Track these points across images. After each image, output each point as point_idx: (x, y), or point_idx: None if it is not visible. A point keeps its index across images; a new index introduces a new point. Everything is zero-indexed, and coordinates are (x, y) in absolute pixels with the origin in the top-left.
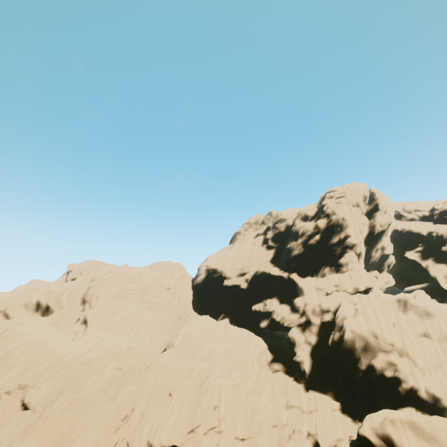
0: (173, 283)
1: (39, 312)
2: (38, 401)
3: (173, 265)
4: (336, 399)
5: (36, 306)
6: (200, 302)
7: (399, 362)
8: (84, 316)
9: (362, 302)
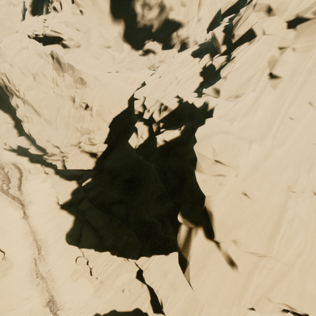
0: None
1: None
2: None
3: None
4: (13, 119)
5: None
6: None
7: (19, 107)
8: None
9: (9, 45)
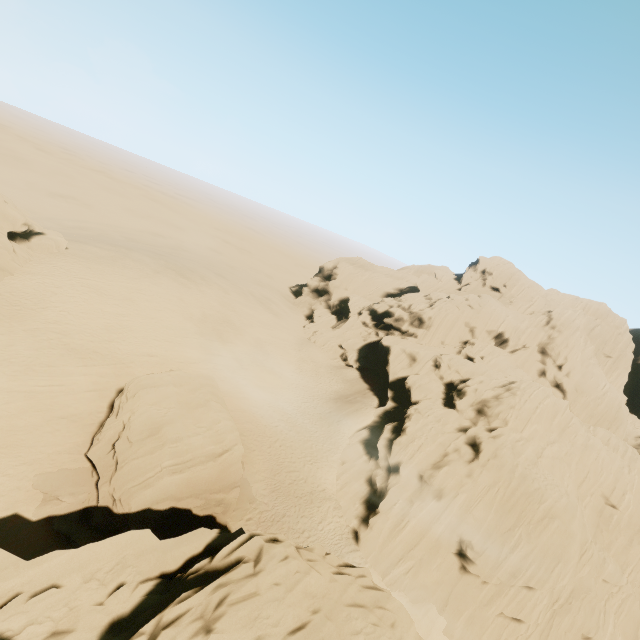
0: (618, 353)
1: (495, 340)
2: (631, 512)
3: (619, 320)
4: None
5: (497, 335)
6: (631, 384)
7: None
8: (556, 379)
9: None
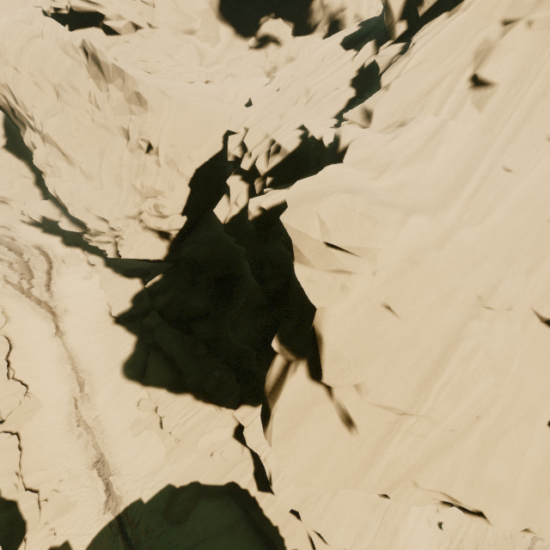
0: None
1: None
2: None
3: None
4: (33, 169)
5: None
6: None
7: (37, 147)
8: None
9: (10, 31)
